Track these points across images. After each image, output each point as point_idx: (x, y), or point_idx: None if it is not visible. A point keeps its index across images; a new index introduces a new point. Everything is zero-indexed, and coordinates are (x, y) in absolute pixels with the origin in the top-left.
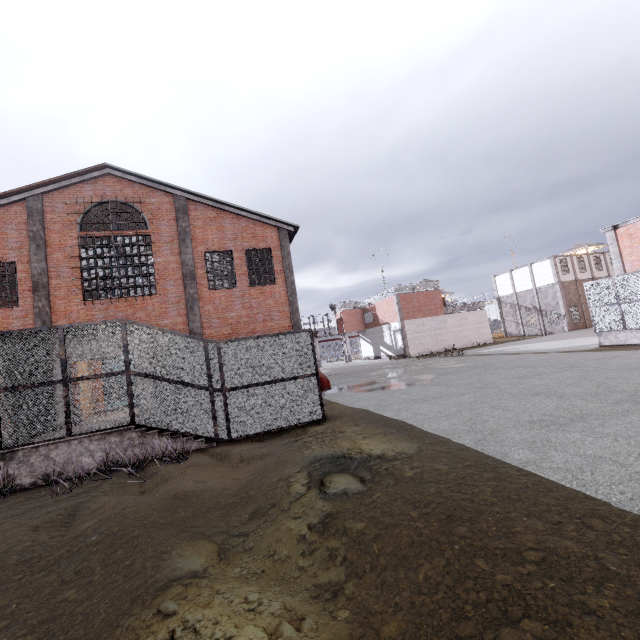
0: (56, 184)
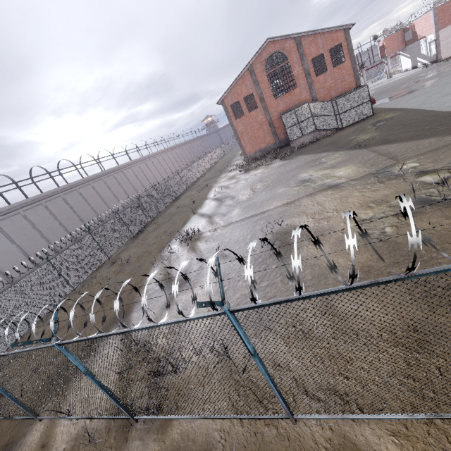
0: (254, 57)
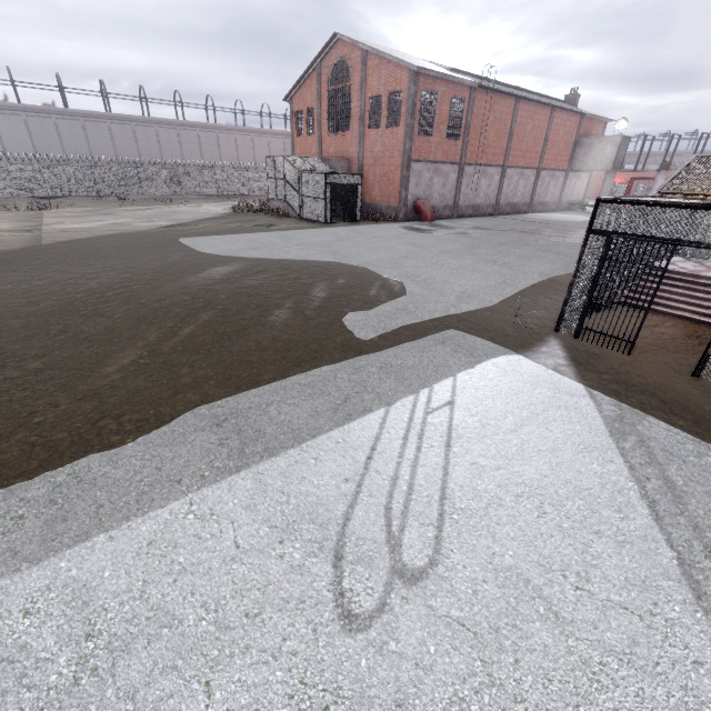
0: (323, 54)
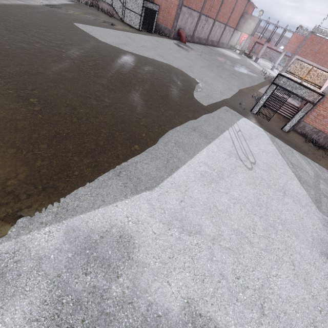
0: None
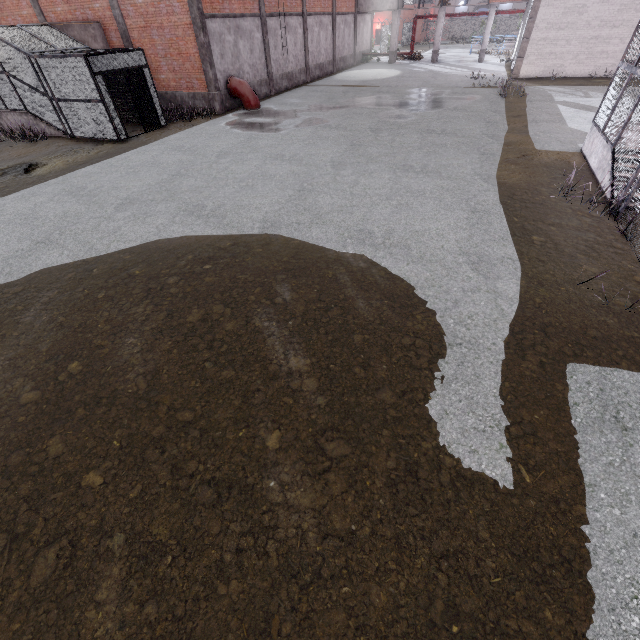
0: None
